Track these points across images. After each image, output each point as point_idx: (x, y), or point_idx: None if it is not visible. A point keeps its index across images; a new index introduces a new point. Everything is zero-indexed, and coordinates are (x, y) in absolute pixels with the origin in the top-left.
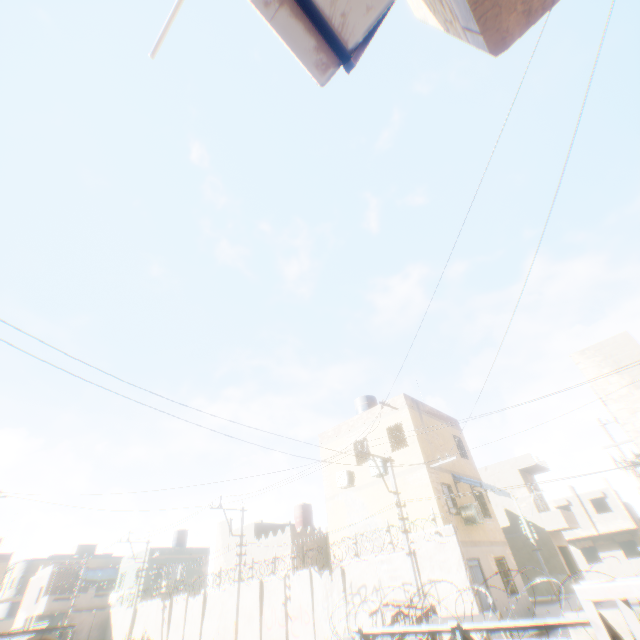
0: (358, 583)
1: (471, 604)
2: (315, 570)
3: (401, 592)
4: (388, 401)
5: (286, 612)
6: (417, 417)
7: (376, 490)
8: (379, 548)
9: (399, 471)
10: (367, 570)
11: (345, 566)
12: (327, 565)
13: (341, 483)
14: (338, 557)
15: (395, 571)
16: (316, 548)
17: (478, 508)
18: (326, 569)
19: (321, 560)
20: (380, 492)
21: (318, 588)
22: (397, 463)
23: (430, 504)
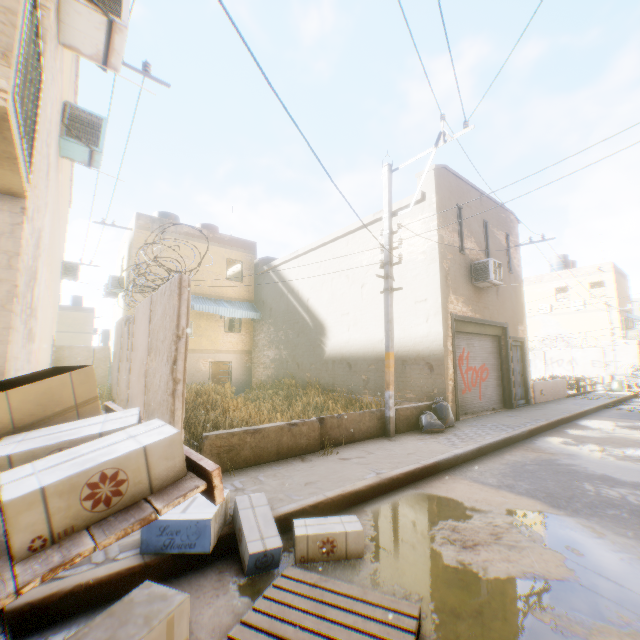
0: (554, 359)
1: (635, 372)
2: None
3: (588, 364)
4: (600, 267)
5: None
6: (614, 278)
7: (569, 317)
8: (565, 345)
9: (592, 309)
10: (563, 354)
11: (545, 351)
12: None
13: (543, 311)
14: (530, 346)
15: (585, 356)
16: None
17: (637, 332)
18: (530, 351)
19: None
20: (573, 318)
21: None
22: (592, 304)
23: (613, 328)
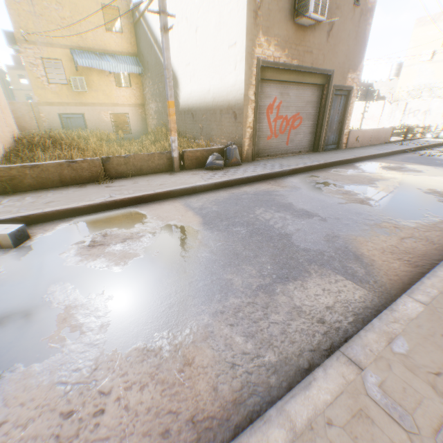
0: (413, 109)
1: None
2: (387, 102)
3: (439, 114)
4: None
5: (362, 117)
6: None
7: None
8: (429, 96)
9: None
10: (422, 105)
11: (408, 102)
12: (364, 100)
13: (424, 59)
14: (398, 98)
15: (441, 106)
16: (362, 92)
17: None
18: (394, 102)
19: (363, 98)
20: None
21: (386, 110)
22: None
23: None
